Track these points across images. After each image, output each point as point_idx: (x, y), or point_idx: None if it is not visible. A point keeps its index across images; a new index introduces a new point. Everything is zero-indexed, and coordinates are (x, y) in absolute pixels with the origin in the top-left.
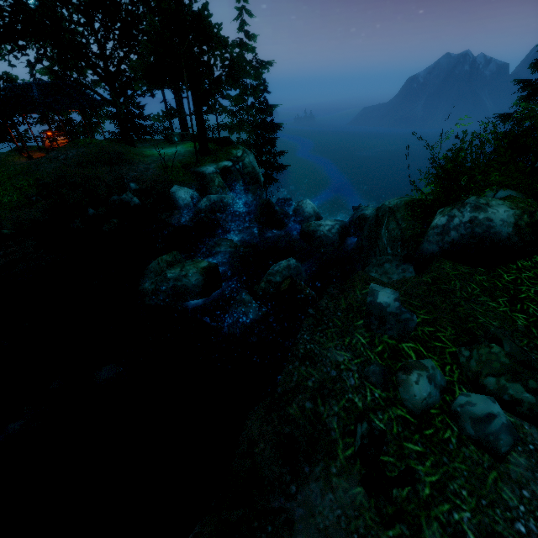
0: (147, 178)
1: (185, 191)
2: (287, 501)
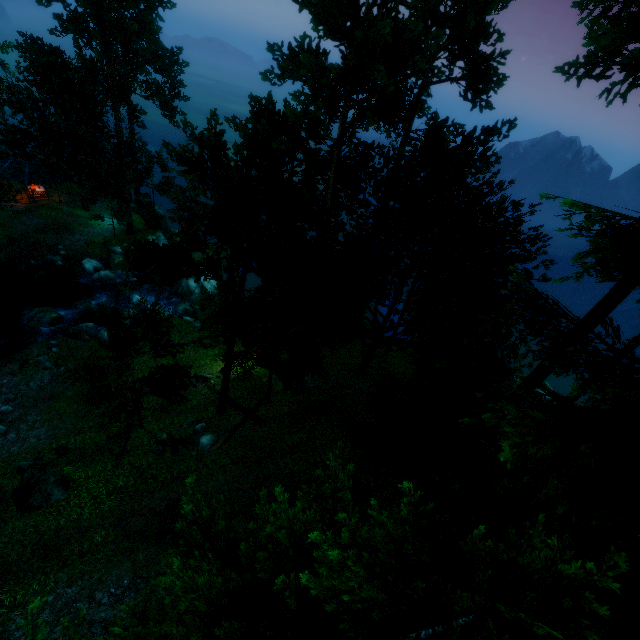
0: (75, 248)
1: (91, 264)
2: (8, 364)
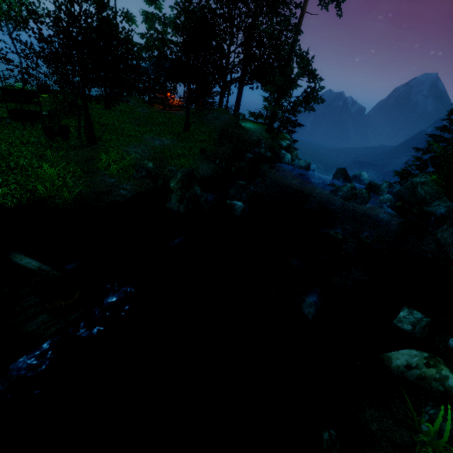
0: (263, 142)
1: (289, 154)
2: None
